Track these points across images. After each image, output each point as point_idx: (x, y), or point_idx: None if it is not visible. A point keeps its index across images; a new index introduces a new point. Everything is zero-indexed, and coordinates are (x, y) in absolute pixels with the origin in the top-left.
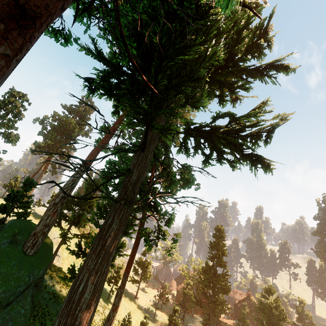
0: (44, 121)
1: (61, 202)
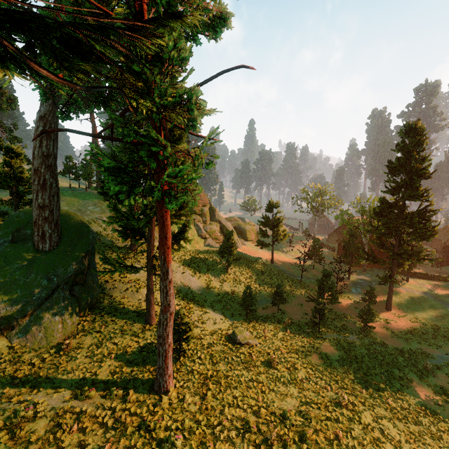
0: None
1: (44, 165)
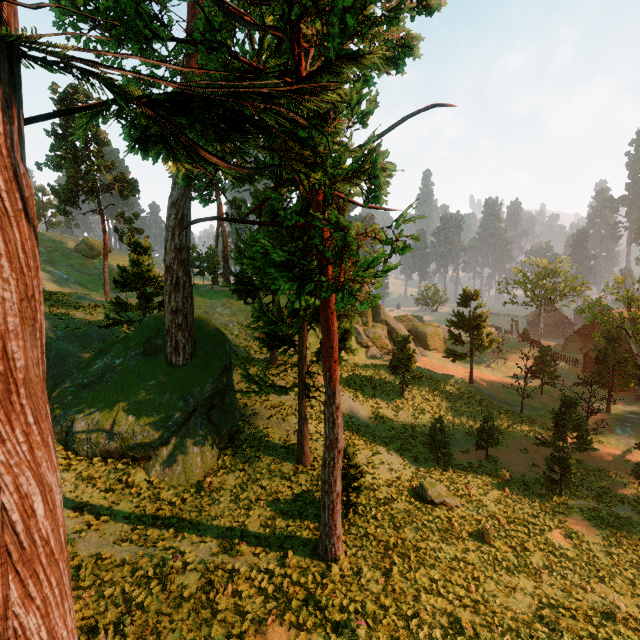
0: None
1: (177, 260)
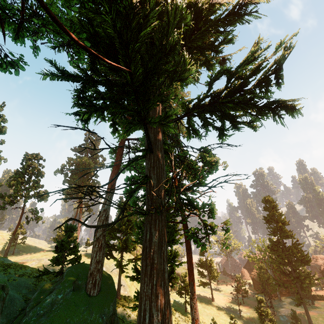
0: (63, 170)
1: (102, 235)
